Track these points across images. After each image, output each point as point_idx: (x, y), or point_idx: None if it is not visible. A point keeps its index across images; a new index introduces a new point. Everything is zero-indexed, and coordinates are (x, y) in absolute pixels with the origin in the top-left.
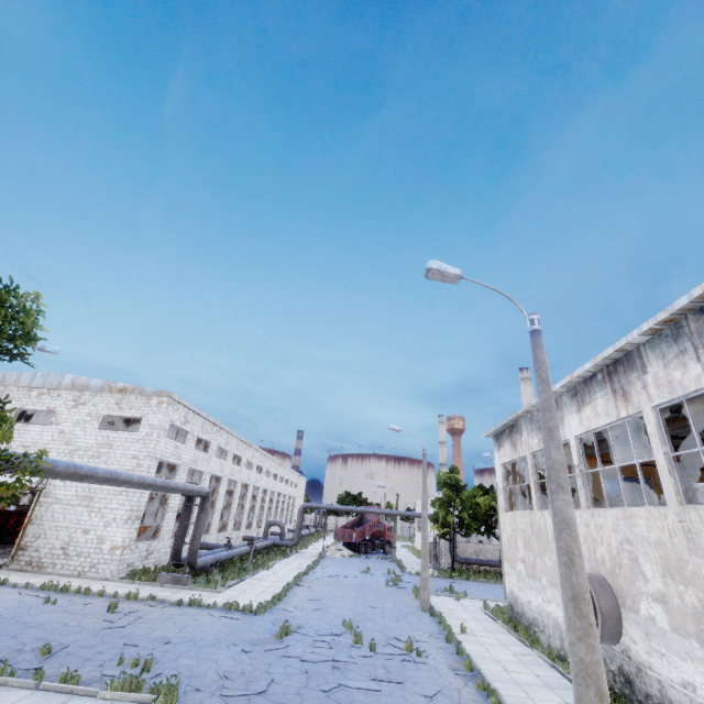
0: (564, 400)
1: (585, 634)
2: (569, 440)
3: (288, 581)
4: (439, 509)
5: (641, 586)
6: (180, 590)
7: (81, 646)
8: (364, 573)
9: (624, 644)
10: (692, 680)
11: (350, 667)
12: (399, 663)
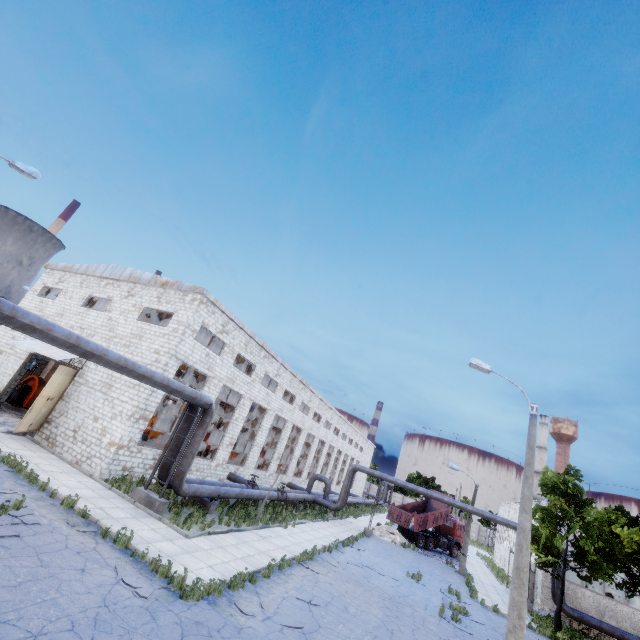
0: None
1: None
2: None
3: (285, 554)
4: (541, 524)
5: None
6: (147, 515)
7: None
8: (412, 578)
9: None
10: None
11: None
12: None
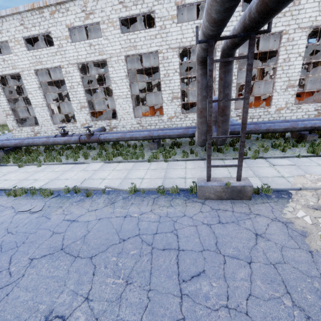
0: None
1: None
2: None
3: None
4: None
5: None
6: None
7: None
8: None
9: None
10: None
11: None
12: None
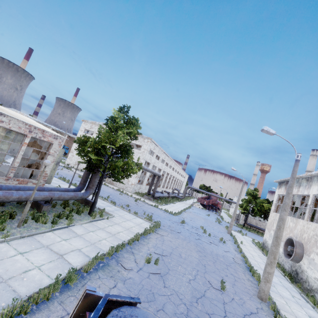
0: (315, 179)
1: (276, 245)
2: (310, 194)
3: (182, 209)
4: (244, 203)
5: (314, 249)
6: (150, 201)
7: (133, 207)
8: (207, 215)
9: (300, 263)
10: (317, 277)
11: (202, 237)
12: (217, 242)
